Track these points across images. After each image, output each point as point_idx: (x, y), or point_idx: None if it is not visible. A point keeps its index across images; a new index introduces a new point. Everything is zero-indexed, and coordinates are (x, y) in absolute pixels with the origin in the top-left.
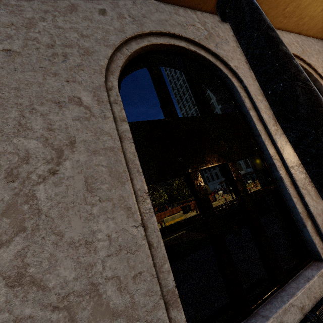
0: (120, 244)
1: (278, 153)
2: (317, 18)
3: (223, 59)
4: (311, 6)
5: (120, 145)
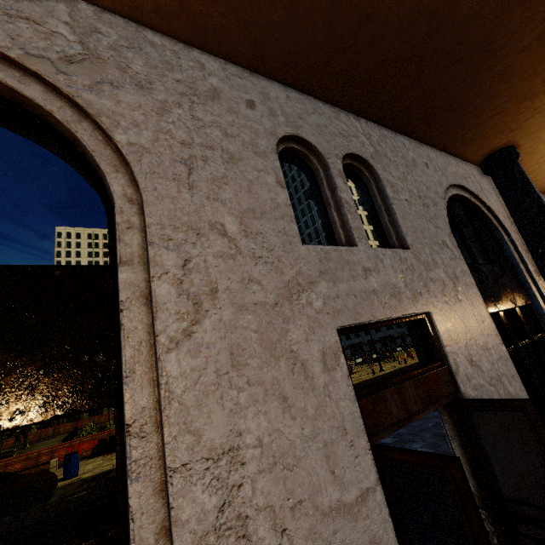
0: (499, 354)
1: None
2: None
3: (494, 212)
4: None
5: (474, 282)
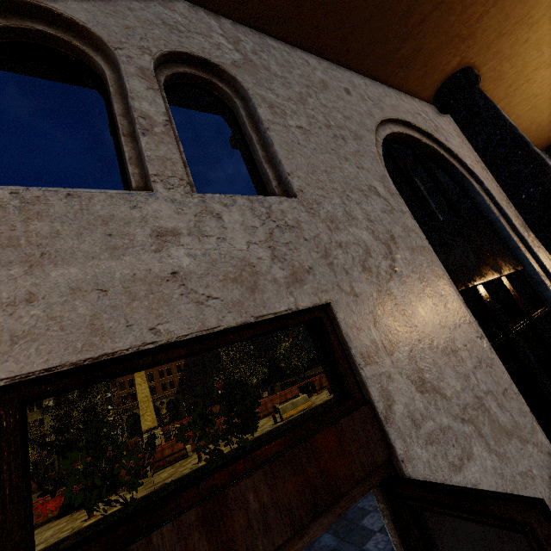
0: (477, 356)
1: (542, 269)
2: (522, 118)
3: (457, 155)
4: (520, 105)
5: (427, 244)
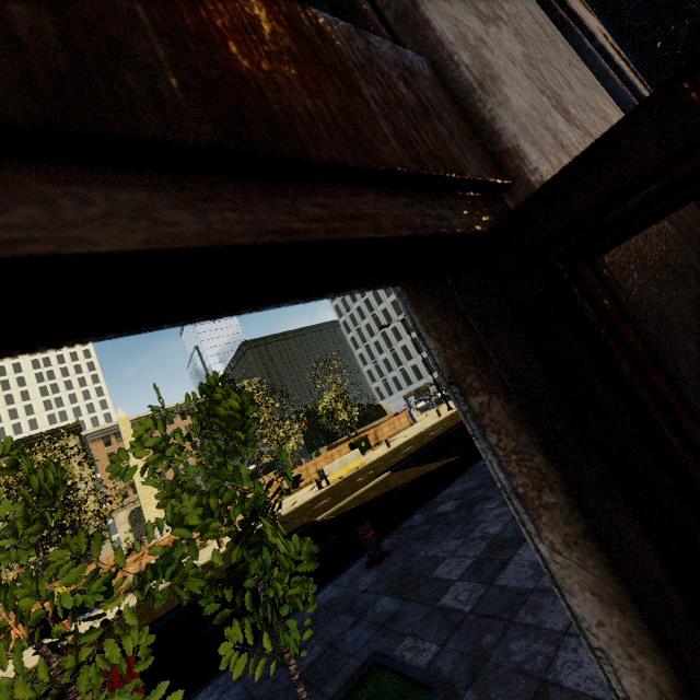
0: None
1: None
2: None
3: None
4: None
5: None
